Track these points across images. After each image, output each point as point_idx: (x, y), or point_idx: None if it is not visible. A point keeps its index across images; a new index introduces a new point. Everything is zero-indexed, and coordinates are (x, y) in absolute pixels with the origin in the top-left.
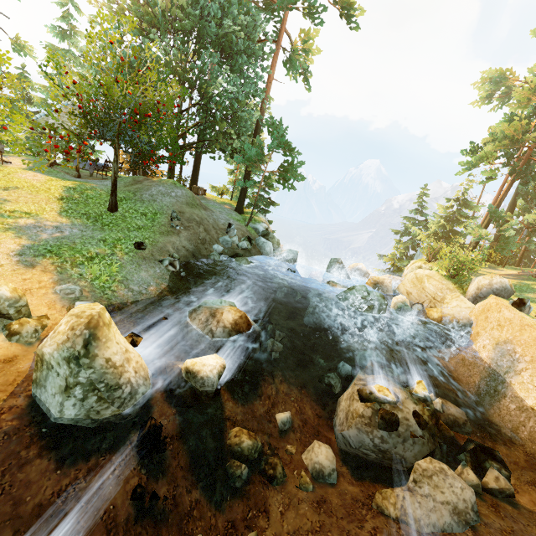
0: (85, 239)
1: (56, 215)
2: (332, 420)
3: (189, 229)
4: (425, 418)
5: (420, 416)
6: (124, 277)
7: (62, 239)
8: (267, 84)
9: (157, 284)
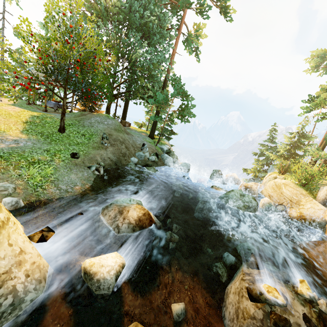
0: (33, 149)
1: (18, 132)
2: (220, 309)
3: (114, 145)
4: (313, 321)
5: (310, 321)
6: (56, 178)
7: (15, 149)
8: (172, 55)
9: (82, 184)
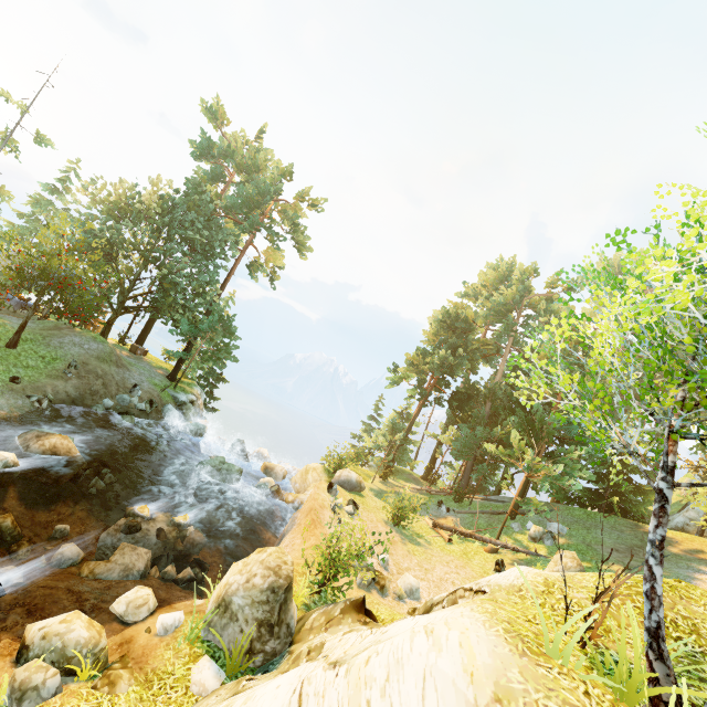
0: None
1: None
2: None
3: (83, 378)
4: (169, 536)
5: (162, 531)
6: None
7: None
8: (227, 277)
9: (10, 411)
